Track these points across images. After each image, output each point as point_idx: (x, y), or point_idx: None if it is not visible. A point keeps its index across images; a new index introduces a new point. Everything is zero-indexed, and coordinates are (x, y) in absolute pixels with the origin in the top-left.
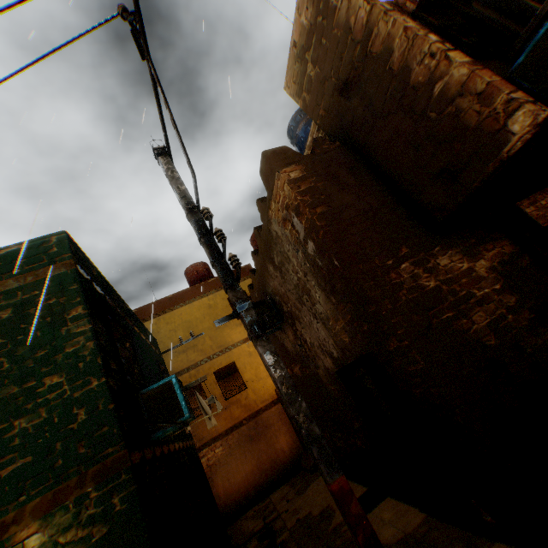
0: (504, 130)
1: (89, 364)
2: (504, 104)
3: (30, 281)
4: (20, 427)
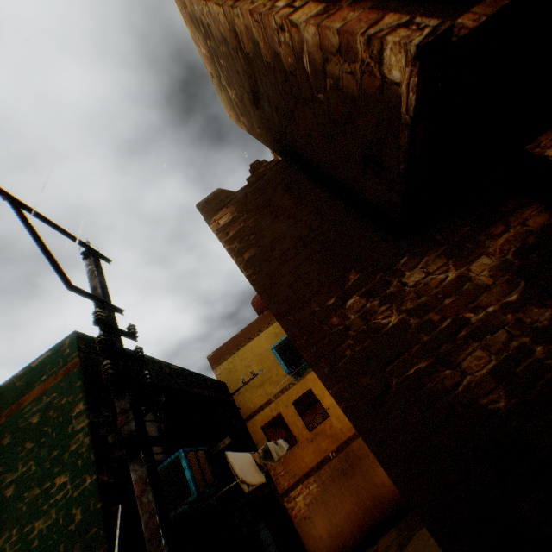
0: (388, 83)
1: (85, 460)
2: (367, 48)
3: (52, 385)
4: (39, 527)
